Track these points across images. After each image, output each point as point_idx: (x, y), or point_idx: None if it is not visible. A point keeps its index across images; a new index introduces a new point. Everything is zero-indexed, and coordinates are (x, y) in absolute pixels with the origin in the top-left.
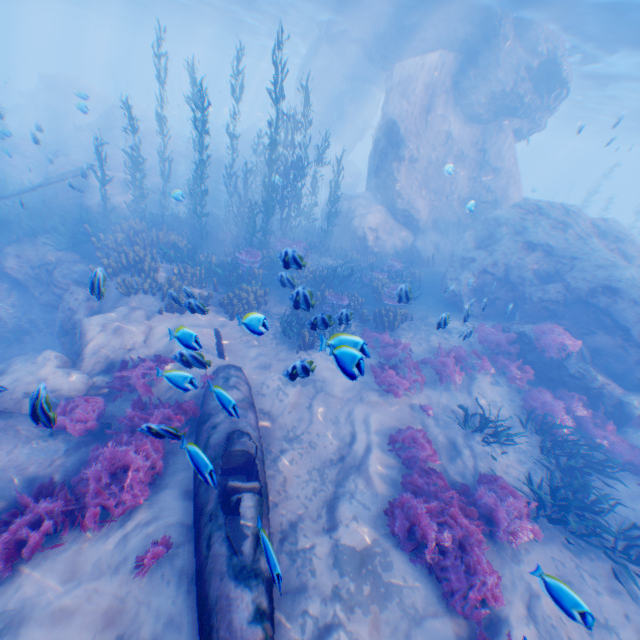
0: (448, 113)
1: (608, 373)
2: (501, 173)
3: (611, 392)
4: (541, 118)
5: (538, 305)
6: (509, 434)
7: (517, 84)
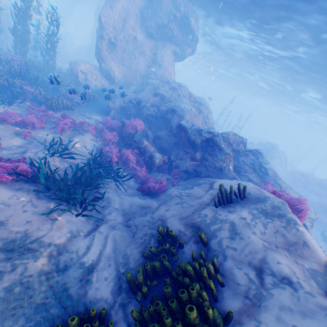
0: (137, 27)
1: (162, 149)
2: (162, 67)
3: (150, 150)
4: (187, 50)
5: (145, 117)
6: (71, 154)
7: (170, 23)
